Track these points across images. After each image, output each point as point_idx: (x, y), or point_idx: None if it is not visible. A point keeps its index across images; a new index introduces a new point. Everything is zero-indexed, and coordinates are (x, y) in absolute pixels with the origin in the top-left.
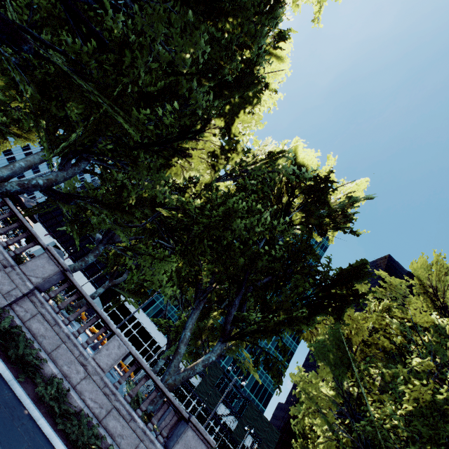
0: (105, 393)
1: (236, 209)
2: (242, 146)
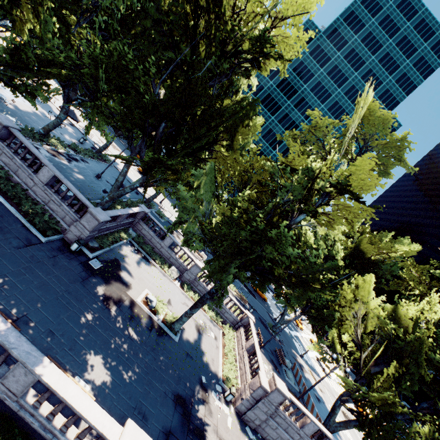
0: (46, 193)
1: (98, 58)
2: None
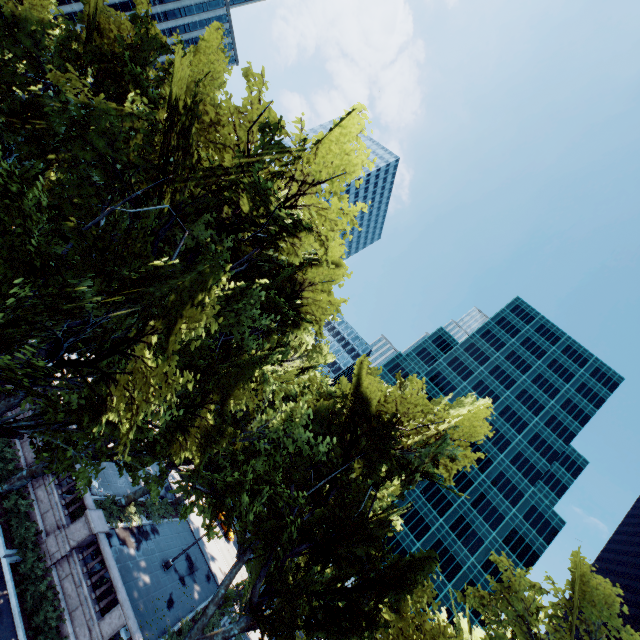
0: None
1: (246, 479)
2: (262, 401)
